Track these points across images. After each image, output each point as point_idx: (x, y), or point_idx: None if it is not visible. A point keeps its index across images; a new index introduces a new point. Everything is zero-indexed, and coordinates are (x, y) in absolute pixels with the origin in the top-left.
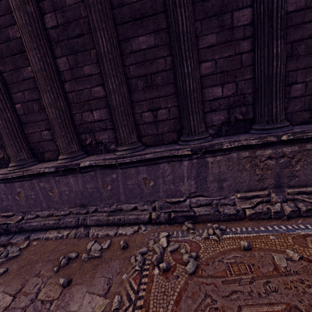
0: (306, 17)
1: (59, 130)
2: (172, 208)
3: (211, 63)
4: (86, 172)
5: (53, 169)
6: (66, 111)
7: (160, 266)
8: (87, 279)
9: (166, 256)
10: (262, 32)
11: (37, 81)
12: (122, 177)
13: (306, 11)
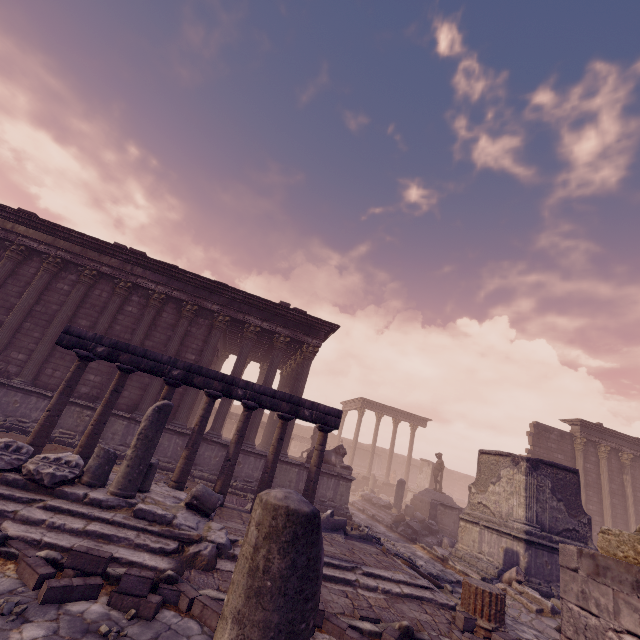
0: None
1: None
2: (17, 423)
3: (98, 364)
4: None
5: None
6: (4, 346)
7: None
8: None
9: None
10: None
11: (4, 326)
12: (3, 394)
13: None
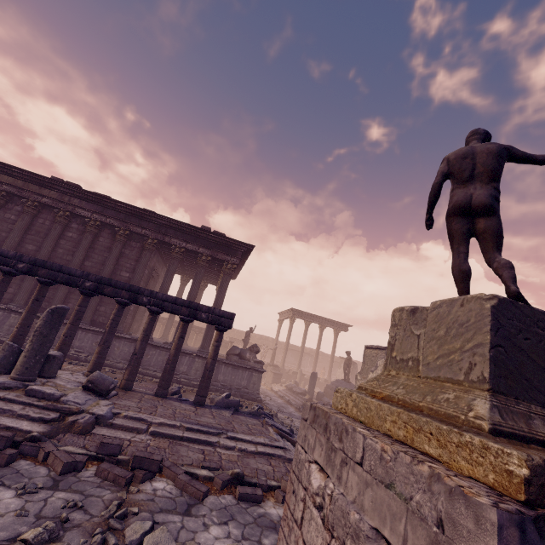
0: None
1: None
2: None
3: None
4: None
5: None
6: None
7: None
8: None
9: None
10: None
11: None
12: None
13: None
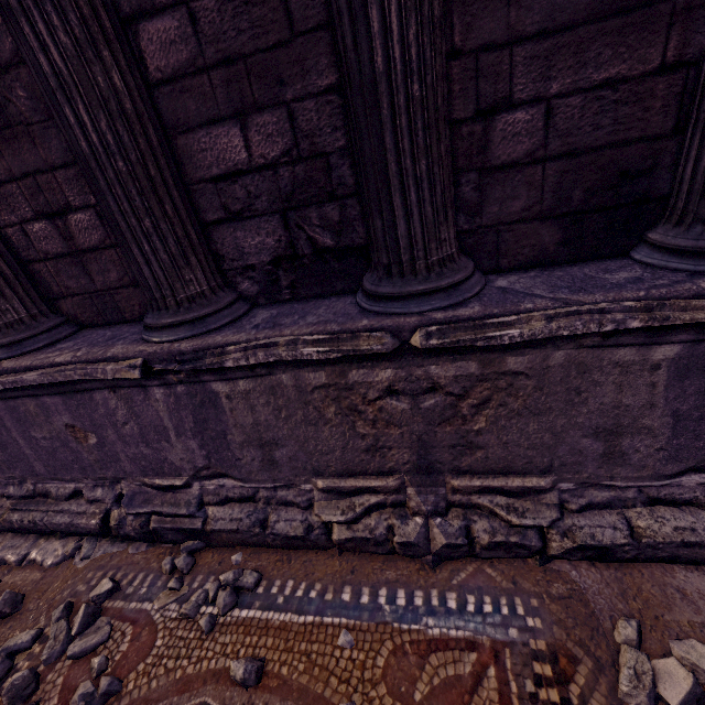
0: None
1: None
2: (154, 506)
3: (176, 18)
4: None
5: None
6: None
7: None
8: None
9: (57, 671)
10: None
11: None
12: (12, 419)
13: None
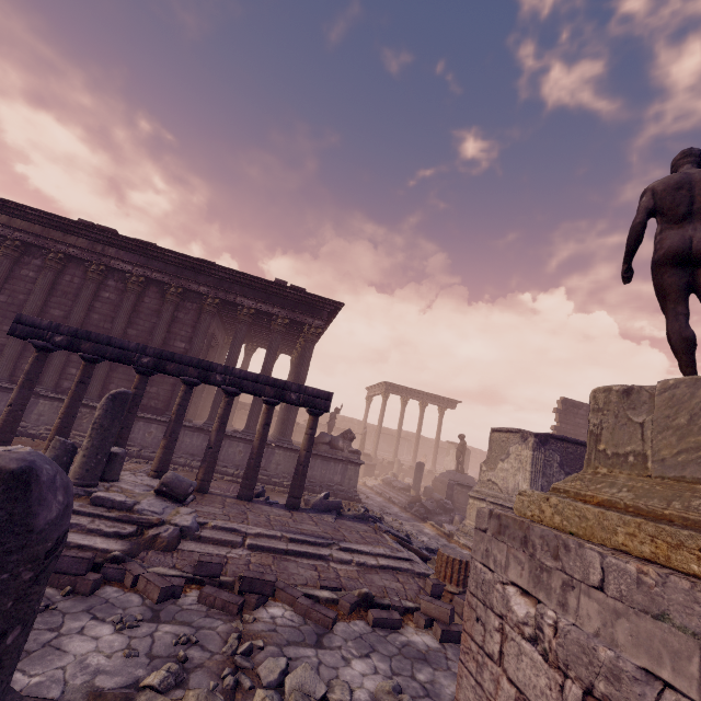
0: None
1: None
2: None
3: (78, 357)
4: None
5: None
6: None
7: None
8: None
9: None
10: None
11: None
12: None
13: None
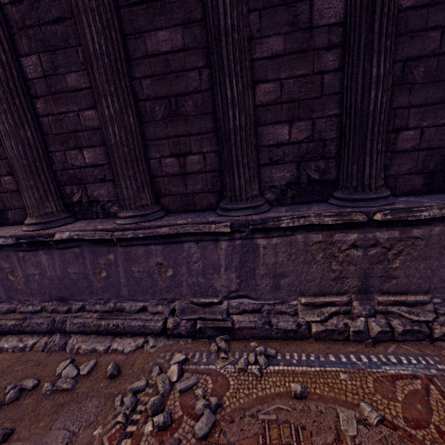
0: (431, 19)
1: (23, 177)
2: (199, 314)
3: (274, 84)
4: (67, 248)
5: (12, 240)
6: (36, 147)
7: (154, 421)
8: (39, 430)
9: (172, 399)
10: (356, 38)
11: None
12: (123, 259)
13: (432, 9)
